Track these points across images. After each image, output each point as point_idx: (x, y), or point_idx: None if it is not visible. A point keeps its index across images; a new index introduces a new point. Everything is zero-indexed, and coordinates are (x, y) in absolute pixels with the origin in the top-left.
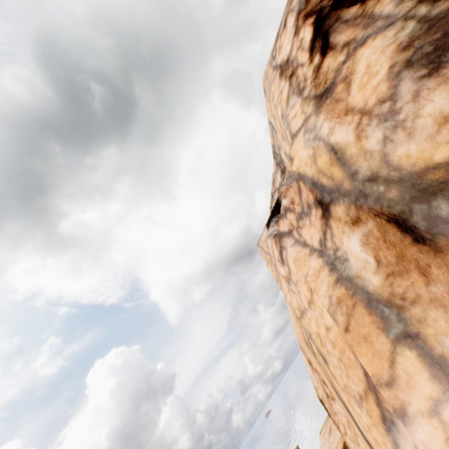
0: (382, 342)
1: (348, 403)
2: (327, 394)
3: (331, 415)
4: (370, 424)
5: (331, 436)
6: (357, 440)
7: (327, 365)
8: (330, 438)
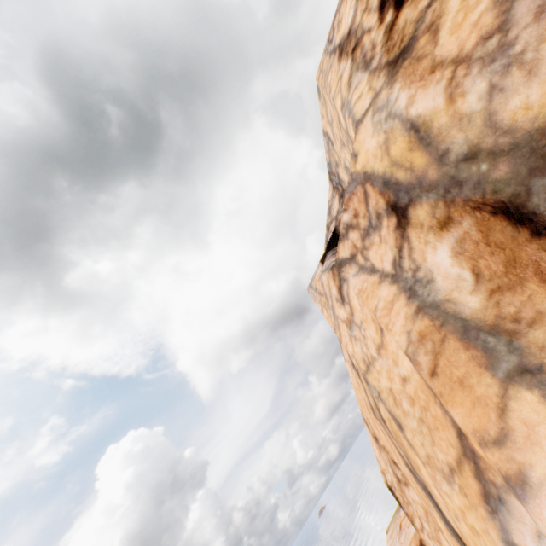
0: (487, 383)
1: (431, 482)
2: (399, 478)
3: (403, 506)
4: (464, 507)
5: (402, 534)
6: (438, 536)
7: (403, 432)
8: (401, 537)
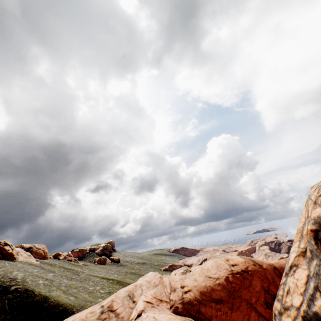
0: (298, 239)
1: None
2: None
3: None
4: None
5: None
6: None
7: None
8: None
